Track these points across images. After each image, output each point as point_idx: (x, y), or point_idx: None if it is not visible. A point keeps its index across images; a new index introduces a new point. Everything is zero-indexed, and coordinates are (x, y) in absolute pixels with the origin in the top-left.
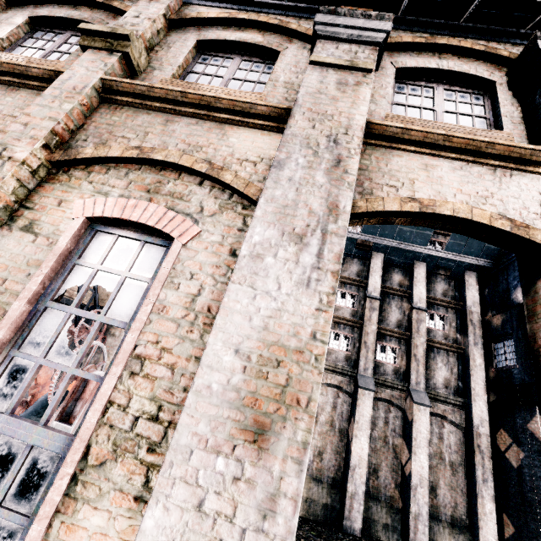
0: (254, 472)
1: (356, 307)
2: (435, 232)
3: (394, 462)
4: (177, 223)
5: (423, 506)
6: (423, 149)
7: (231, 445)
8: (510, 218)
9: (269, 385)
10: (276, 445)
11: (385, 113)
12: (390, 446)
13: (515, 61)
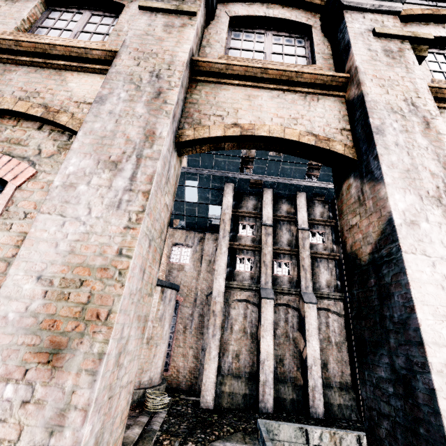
0: (45, 391)
1: (255, 234)
2: (311, 168)
3: (295, 351)
4: (11, 167)
5: (318, 380)
6: (246, 82)
7: (22, 370)
8: (315, 134)
9: (69, 305)
10: (71, 361)
11: (218, 55)
12: (291, 339)
13: (324, 7)
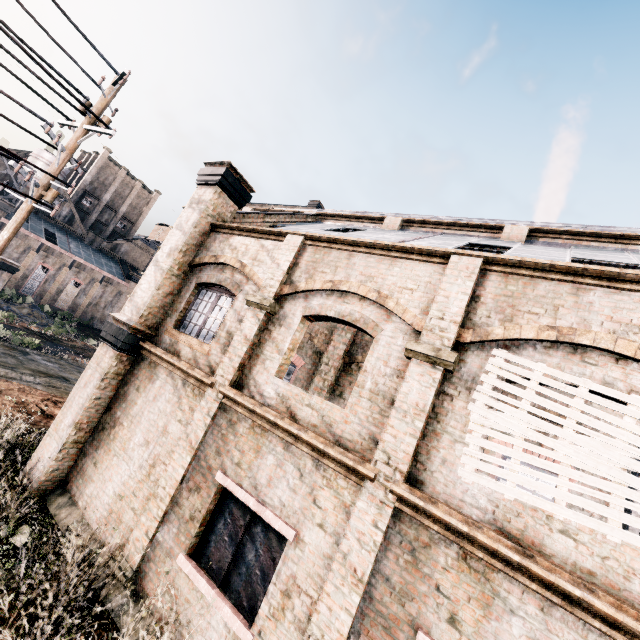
0: None
1: None
2: None
3: None
4: None
5: None
6: None
7: None
8: None
9: None
10: None
11: None
12: None
13: None
